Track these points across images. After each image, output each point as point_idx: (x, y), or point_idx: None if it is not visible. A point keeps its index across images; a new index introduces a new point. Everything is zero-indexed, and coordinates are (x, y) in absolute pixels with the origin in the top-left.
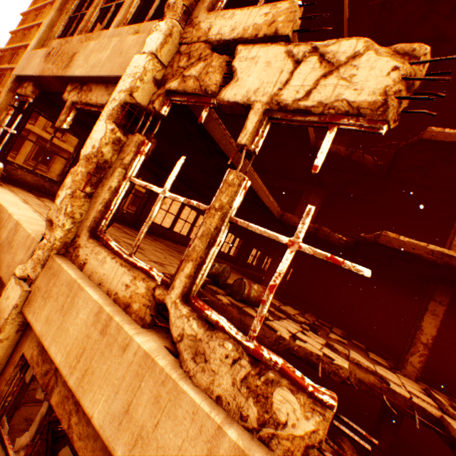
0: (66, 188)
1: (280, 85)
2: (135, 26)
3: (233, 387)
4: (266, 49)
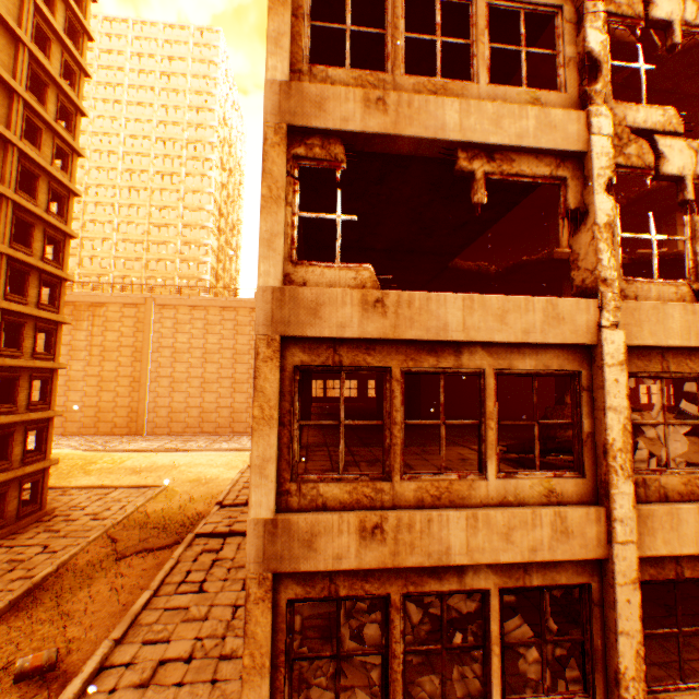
0: (604, 252)
1: (693, 165)
2: (527, 92)
3: None
4: (674, 141)
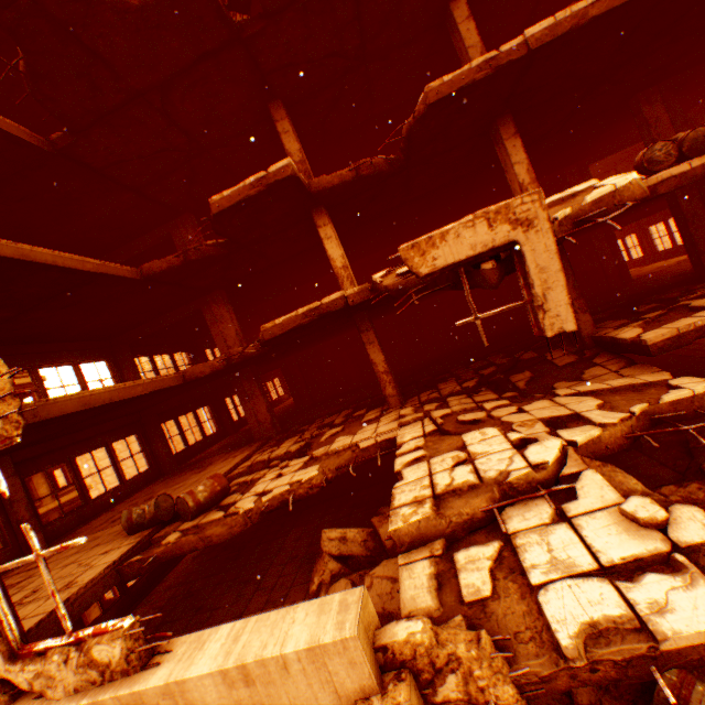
0: None
1: None
2: None
3: (77, 675)
4: None
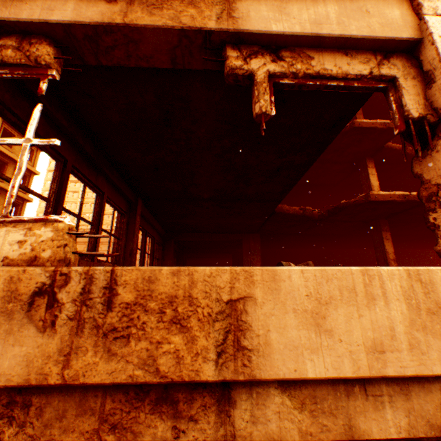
0: None
1: None
2: None
3: None
4: None
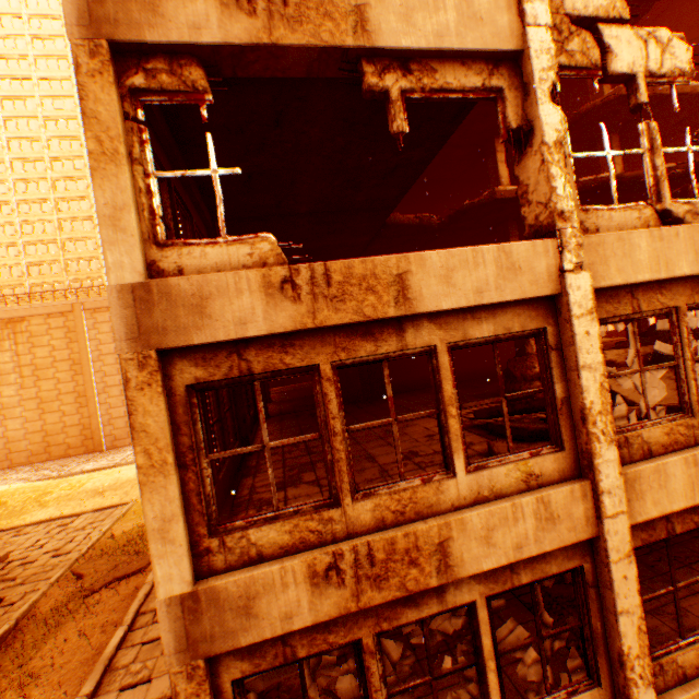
0: (558, 178)
1: (644, 60)
2: None
3: None
4: (621, 31)
